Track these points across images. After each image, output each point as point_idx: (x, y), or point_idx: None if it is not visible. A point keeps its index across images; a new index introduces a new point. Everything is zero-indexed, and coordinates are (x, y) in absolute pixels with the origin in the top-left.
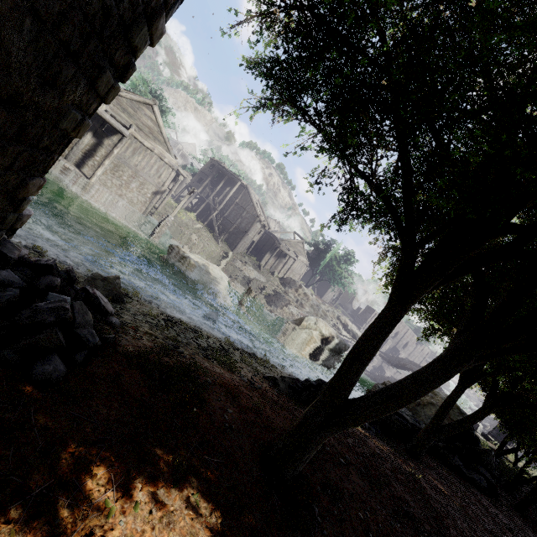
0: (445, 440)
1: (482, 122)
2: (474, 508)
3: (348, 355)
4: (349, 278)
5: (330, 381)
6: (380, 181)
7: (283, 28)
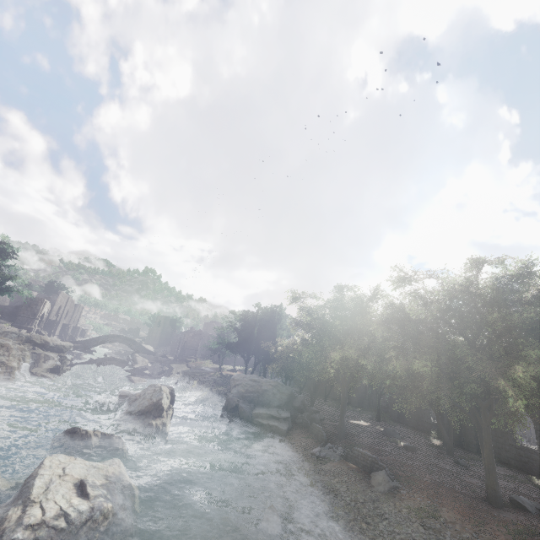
0: (288, 407)
1: (468, 342)
2: (360, 435)
3: (492, 452)
4: (20, 280)
5: (492, 464)
6: (468, 378)
7: (534, 365)
